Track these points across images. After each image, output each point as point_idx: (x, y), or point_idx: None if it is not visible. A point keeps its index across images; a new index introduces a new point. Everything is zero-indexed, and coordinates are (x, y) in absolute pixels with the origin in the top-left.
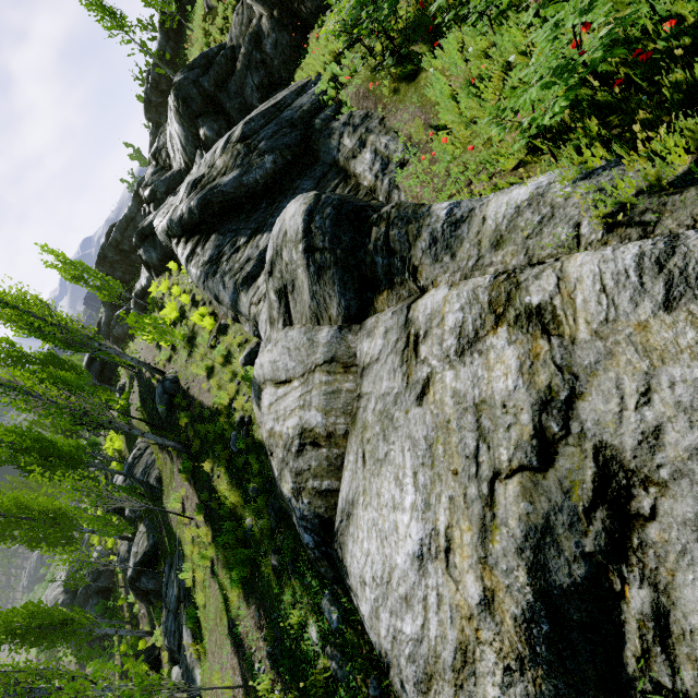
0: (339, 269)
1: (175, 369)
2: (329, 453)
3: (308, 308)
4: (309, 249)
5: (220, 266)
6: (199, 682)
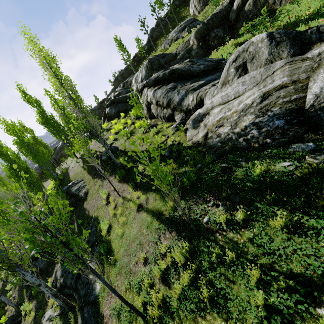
0: (291, 41)
1: (116, 145)
2: (295, 86)
3: (264, 60)
4: (272, 38)
5: (176, 89)
6: (98, 289)
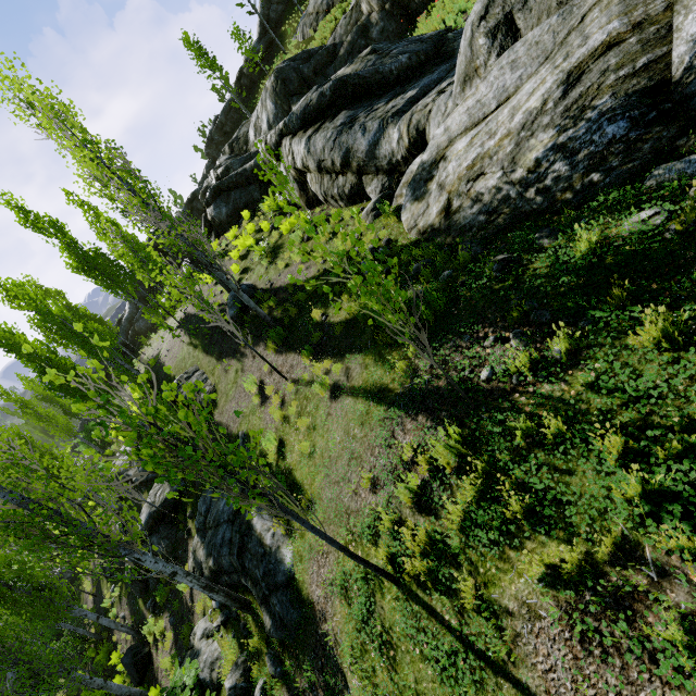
0: None
1: (249, 281)
2: (642, 35)
3: None
4: None
5: (357, 122)
6: (288, 561)
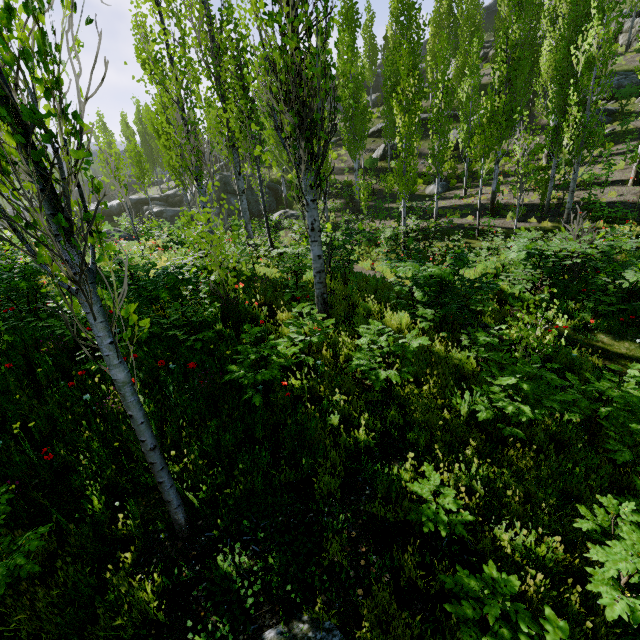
0: None
1: None
2: None
3: None
4: None
5: None
6: None
